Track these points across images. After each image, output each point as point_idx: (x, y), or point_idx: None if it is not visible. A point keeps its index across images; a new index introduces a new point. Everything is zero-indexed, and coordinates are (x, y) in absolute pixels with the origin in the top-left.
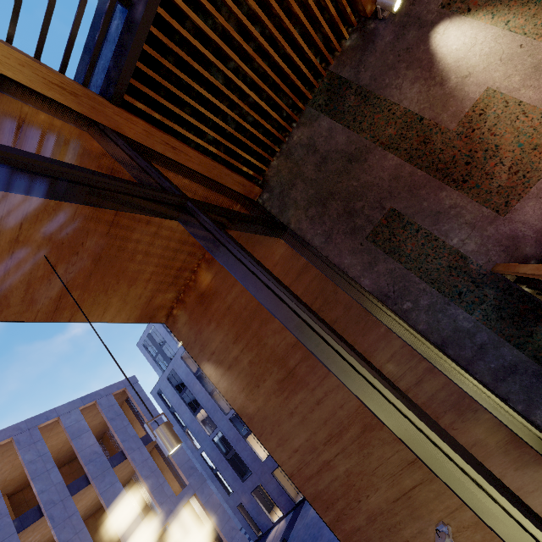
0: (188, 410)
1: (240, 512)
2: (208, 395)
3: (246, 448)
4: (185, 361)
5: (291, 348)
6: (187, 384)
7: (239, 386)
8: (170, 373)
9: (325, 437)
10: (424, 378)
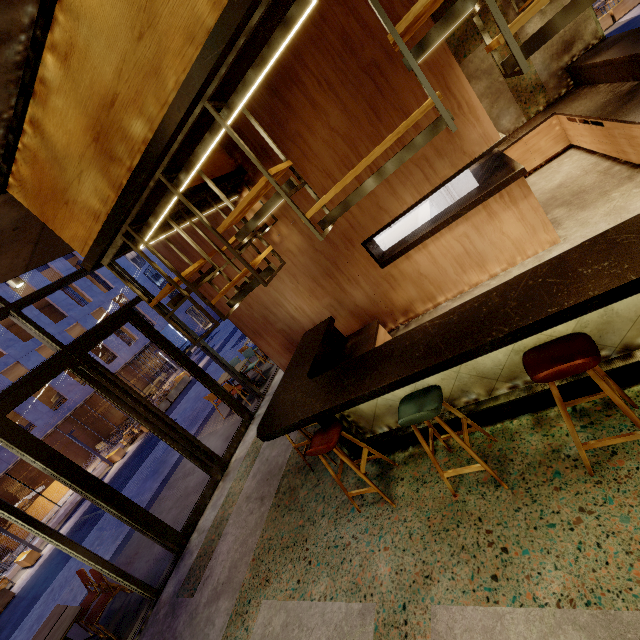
0: None
1: None
2: None
3: None
4: None
5: None
6: None
7: None
8: None
9: None
10: None
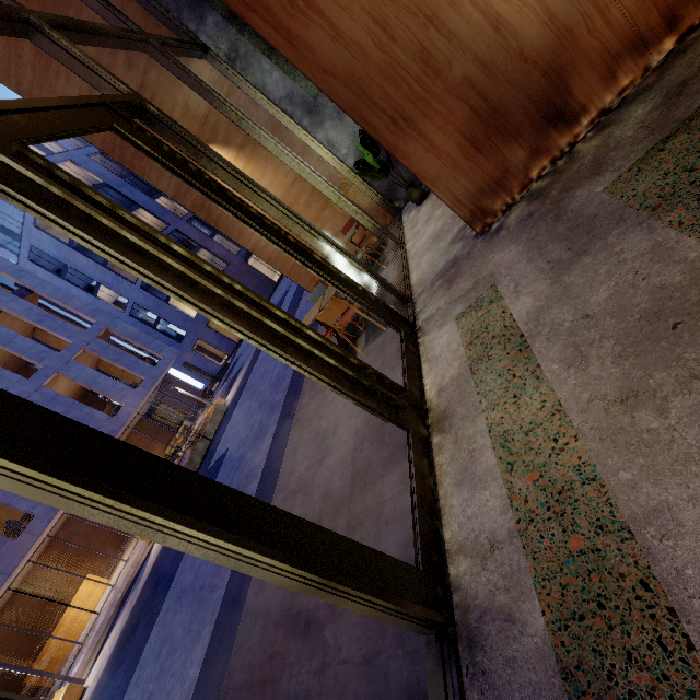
0: (82, 292)
1: (187, 369)
2: (101, 267)
3: (173, 311)
4: (44, 230)
5: (27, 3)
6: (65, 261)
7: (5, 63)
8: (30, 252)
9: (89, 88)
10: (124, 7)
